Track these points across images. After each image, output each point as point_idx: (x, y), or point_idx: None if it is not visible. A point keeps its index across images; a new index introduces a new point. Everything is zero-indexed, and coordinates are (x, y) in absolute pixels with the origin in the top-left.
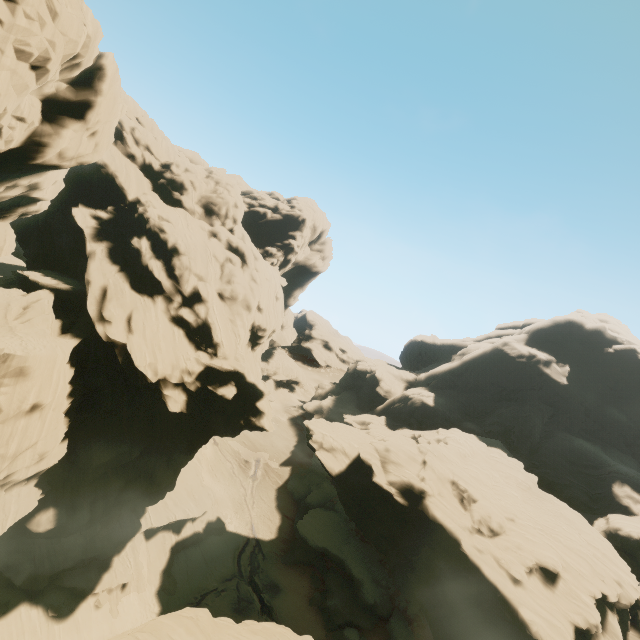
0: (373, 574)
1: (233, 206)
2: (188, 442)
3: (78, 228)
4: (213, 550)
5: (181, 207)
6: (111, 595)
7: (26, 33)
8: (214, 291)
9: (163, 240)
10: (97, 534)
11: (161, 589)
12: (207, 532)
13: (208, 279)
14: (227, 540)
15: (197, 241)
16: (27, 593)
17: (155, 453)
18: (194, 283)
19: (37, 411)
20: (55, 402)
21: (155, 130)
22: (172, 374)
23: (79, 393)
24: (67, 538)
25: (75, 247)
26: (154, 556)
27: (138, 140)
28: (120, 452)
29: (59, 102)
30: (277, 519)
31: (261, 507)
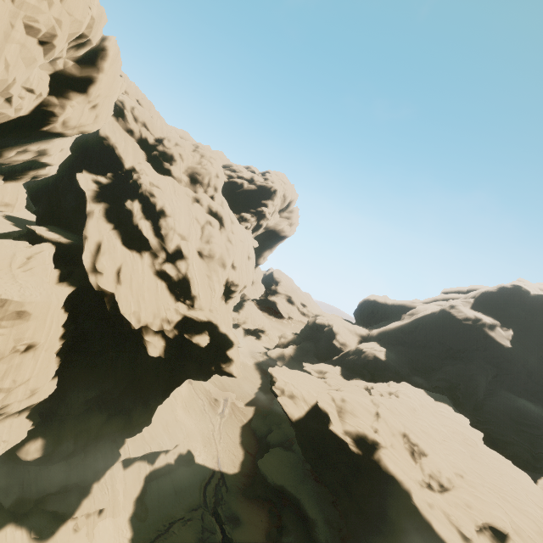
0: (326, 515)
1: (215, 176)
2: (164, 383)
3: (81, 191)
4: (182, 480)
5: (170, 176)
6: (89, 519)
7: (35, 10)
8: (194, 249)
9: (152, 203)
10: (80, 462)
11: (134, 515)
12: (178, 463)
13: (190, 239)
14: (195, 472)
15: (182, 205)
16: (14, 515)
17: (135, 392)
18: (177, 242)
19: (31, 351)
20: (47, 343)
21: (152, 110)
22: (153, 322)
23: (71, 335)
24: (53, 464)
25: (77, 207)
26: (130, 484)
27: (137, 118)
28: (103, 390)
29: (65, 77)
30: (240, 454)
31: (227, 442)
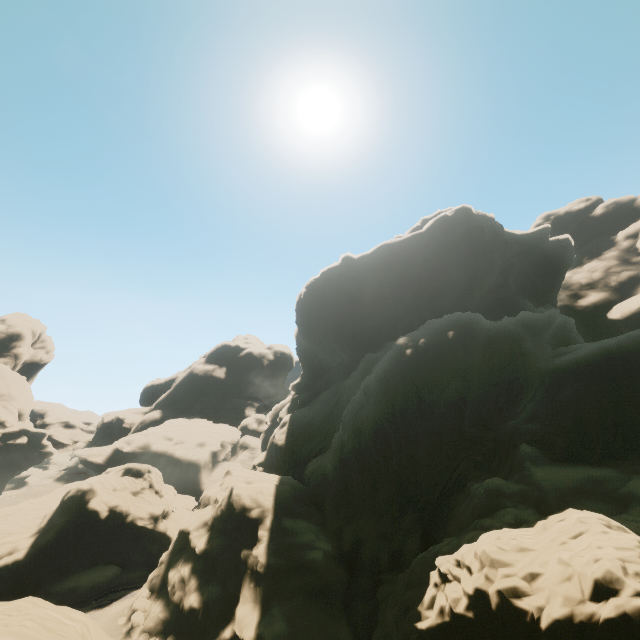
0: None
1: None
2: (2, 478)
3: None
4: None
5: None
6: None
7: None
8: None
9: None
10: None
11: None
12: None
13: None
14: None
15: None
16: None
17: None
18: None
19: None
20: None
21: None
22: None
23: None
24: None
25: None
26: None
27: None
28: None
29: None
30: None
31: None
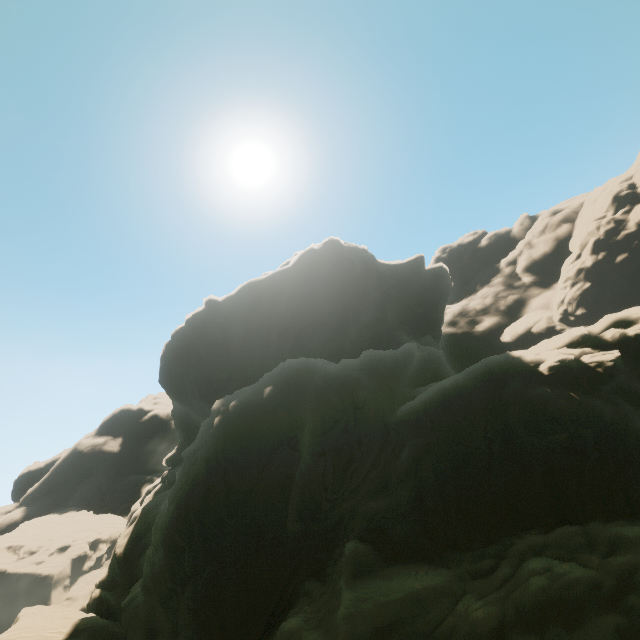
0: None
1: None
2: None
3: None
4: None
5: None
6: None
7: None
8: None
9: None
10: None
11: None
12: None
13: None
14: None
15: None
16: None
17: None
18: None
19: None
20: None
21: None
22: None
23: None
24: None
25: None
26: None
27: None
28: None
29: None
30: None
31: None
